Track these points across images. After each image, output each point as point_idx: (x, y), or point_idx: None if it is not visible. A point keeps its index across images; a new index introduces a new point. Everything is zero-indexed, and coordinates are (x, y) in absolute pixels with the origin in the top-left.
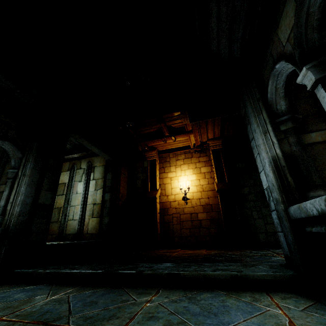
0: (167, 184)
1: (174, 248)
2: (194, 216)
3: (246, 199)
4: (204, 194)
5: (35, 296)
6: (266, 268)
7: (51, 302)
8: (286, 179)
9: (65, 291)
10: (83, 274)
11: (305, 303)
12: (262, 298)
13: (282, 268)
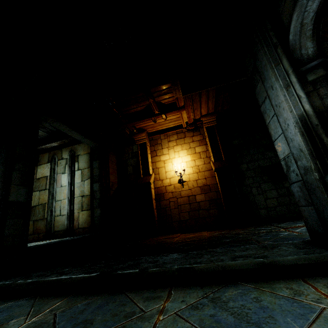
0: (161, 167)
1: (174, 233)
2: (192, 199)
3: (245, 176)
4: (201, 175)
5: (10, 320)
6: (292, 249)
7: None
8: (320, 140)
9: (52, 306)
10: (74, 280)
11: None
12: (303, 289)
13: (311, 247)
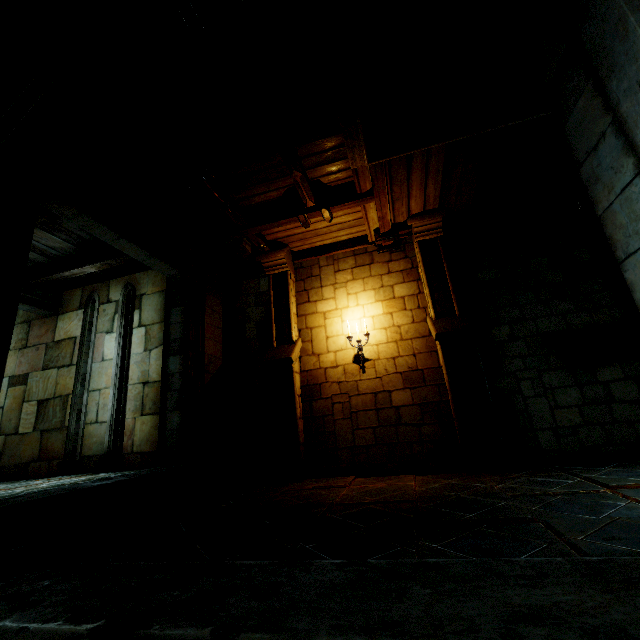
0: (317, 327)
1: (340, 475)
2: (384, 399)
3: (505, 354)
4: (404, 348)
5: None
6: None
7: None
8: None
9: None
10: None
11: None
12: None
13: None
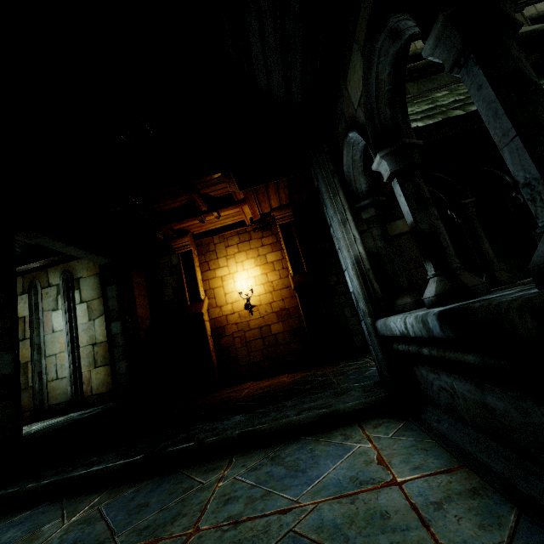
0: (218, 288)
1: (243, 383)
2: (266, 331)
3: (335, 293)
4: (276, 296)
5: (41, 527)
6: (358, 394)
7: (74, 526)
8: (372, 285)
9: (90, 503)
10: (112, 469)
11: (396, 427)
12: (354, 433)
13: (375, 389)
